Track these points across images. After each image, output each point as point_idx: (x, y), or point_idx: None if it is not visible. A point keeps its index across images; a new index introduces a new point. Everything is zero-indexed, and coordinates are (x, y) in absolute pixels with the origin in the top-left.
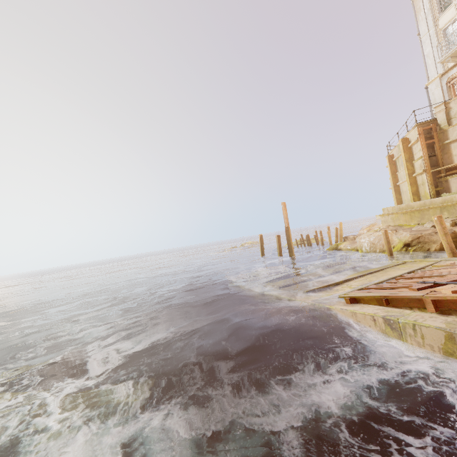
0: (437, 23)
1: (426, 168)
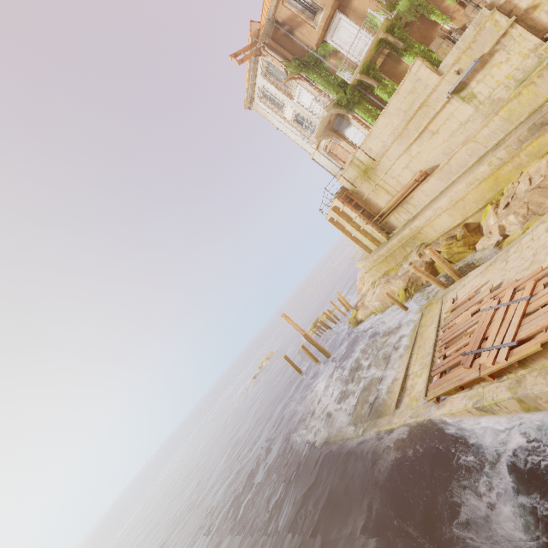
0: (285, 118)
1: (367, 222)
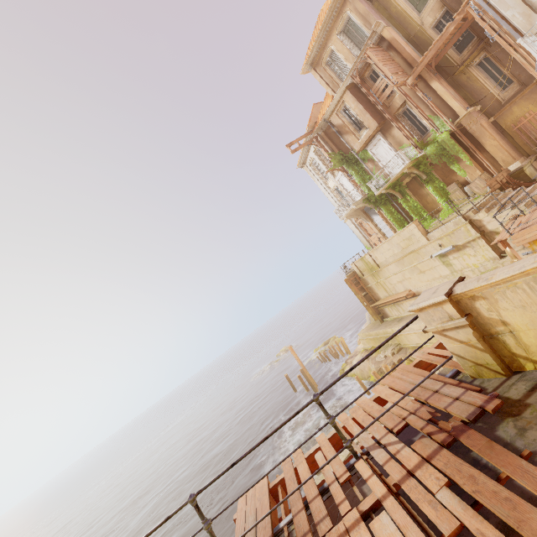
0: (328, 186)
1: (367, 304)
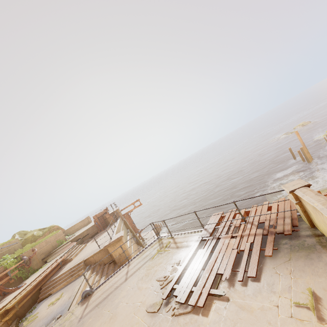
0: None
1: None
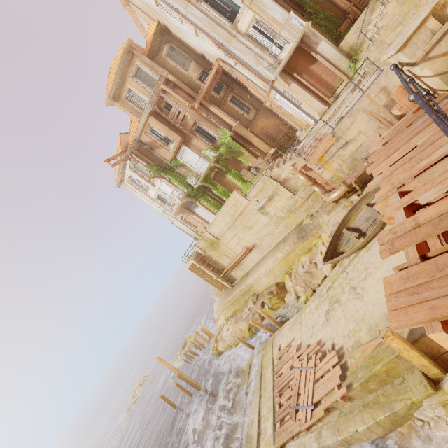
0: (150, 196)
1: (217, 276)
